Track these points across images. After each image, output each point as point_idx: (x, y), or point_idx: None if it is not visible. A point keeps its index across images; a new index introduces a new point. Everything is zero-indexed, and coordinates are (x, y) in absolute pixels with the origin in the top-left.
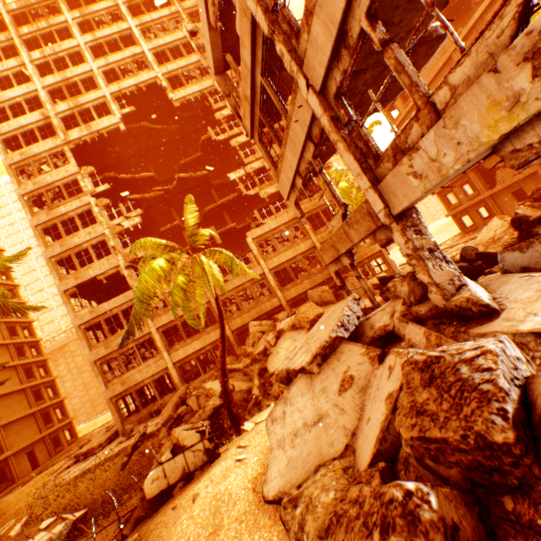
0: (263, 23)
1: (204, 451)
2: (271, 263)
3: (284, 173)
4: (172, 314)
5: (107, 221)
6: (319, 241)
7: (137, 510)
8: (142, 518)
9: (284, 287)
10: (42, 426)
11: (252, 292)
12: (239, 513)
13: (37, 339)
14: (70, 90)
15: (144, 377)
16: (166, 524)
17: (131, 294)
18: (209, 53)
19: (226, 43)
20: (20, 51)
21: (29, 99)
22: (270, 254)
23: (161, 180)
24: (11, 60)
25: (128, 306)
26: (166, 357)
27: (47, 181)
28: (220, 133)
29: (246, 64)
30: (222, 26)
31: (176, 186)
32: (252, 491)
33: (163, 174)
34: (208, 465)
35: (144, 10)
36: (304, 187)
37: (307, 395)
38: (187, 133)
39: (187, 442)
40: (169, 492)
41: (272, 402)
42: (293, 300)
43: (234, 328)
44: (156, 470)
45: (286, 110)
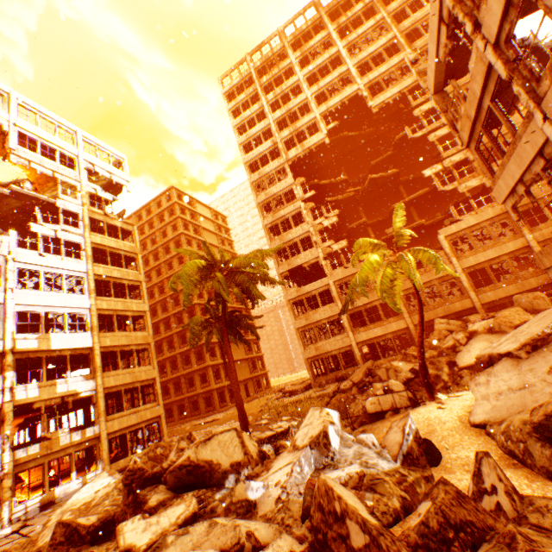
0: (501, 71)
1: (407, 398)
2: (465, 262)
3: (502, 181)
4: (380, 297)
5: (311, 220)
6: (535, 239)
7: (361, 416)
8: (364, 422)
9: (479, 289)
10: (251, 369)
11: (439, 290)
12: (448, 427)
13: (249, 307)
14: (289, 117)
15: (332, 348)
16: (387, 426)
17: (326, 280)
18: (430, 79)
19: (448, 67)
20: (261, 97)
21: (264, 132)
22: (460, 251)
23: (351, 181)
24: (255, 105)
25: (322, 290)
26: (351, 336)
27: (273, 192)
28: (415, 129)
29: (473, 93)
30: (448, 55)
31: (366, 186)
32: (457, 420)
33: (351, 175)
34: (410, 408)
35: (350, 29)
36: (526, 193)
37: (512, 371)
38: (379, 133)
39: (394, 388)
40: (381, 415)
41: (462, 390)
42: (490, 304)
43: (416, 322)
44: (373, 398)
45: (514, 129)
